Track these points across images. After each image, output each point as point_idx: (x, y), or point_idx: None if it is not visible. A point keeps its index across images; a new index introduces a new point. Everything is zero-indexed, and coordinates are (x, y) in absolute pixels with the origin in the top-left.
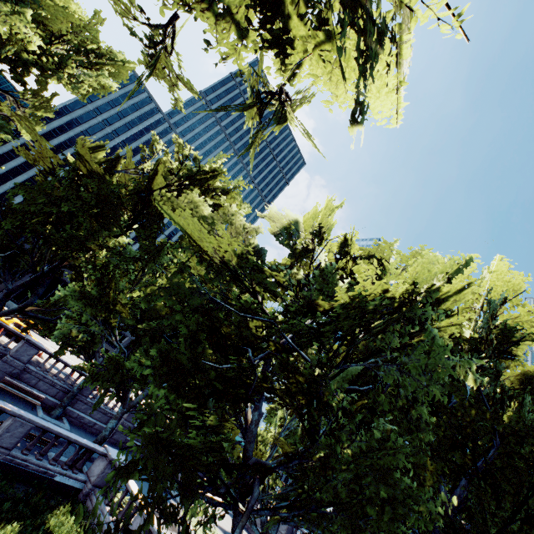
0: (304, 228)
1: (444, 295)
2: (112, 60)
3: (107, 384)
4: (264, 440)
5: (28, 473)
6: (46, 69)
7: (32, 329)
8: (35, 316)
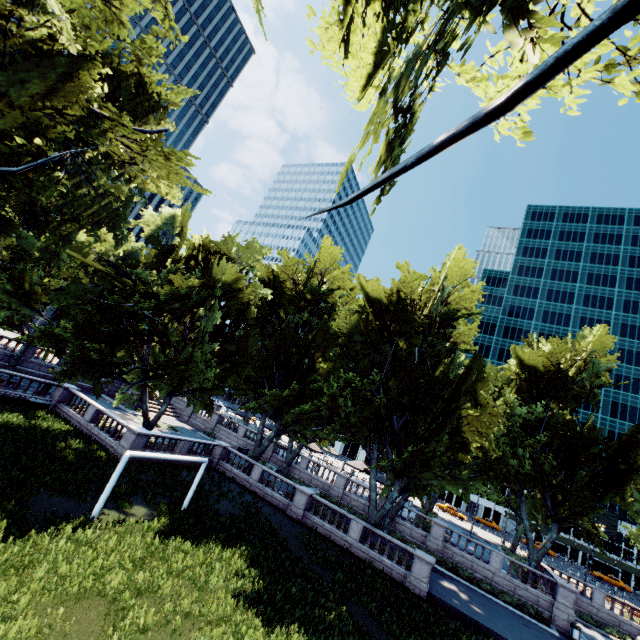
0: (181, 221)
1: (230, 283)
2: None
3: (46, 345)
4: None
5: (11, 398)
6: None
7: None
8: None
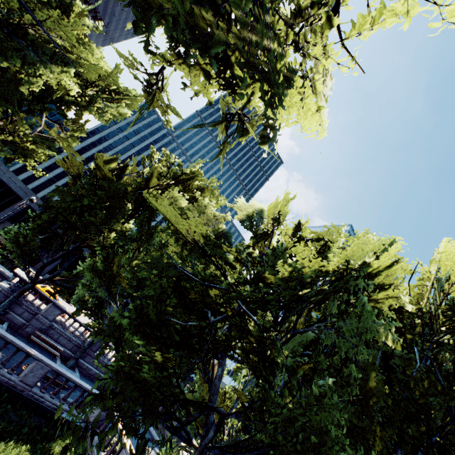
0: (268, 215)
1: (376, 271)
2: (127, 95)
3: (107, 339)
4: (231, 397)
5: (43, 408)
6: (81, 106)
7: (60, 297)
8: (60, 284)
